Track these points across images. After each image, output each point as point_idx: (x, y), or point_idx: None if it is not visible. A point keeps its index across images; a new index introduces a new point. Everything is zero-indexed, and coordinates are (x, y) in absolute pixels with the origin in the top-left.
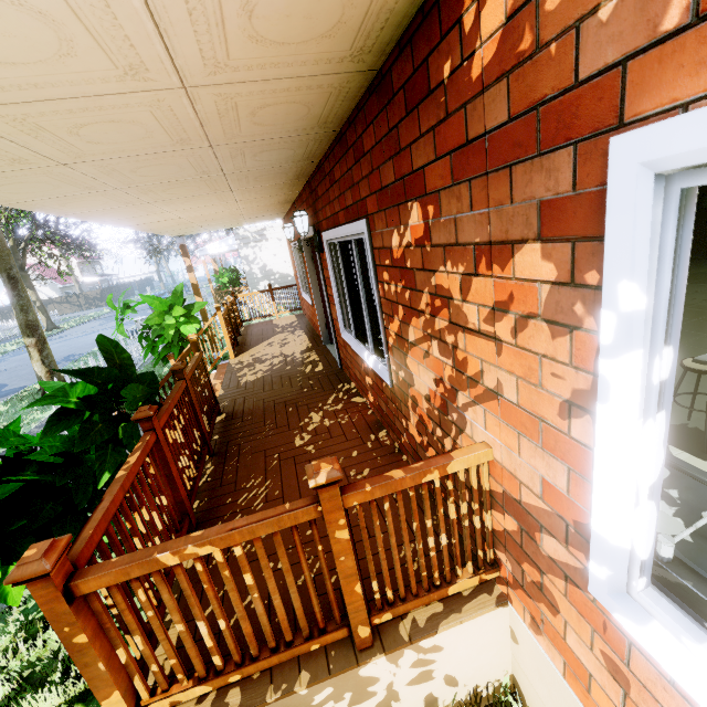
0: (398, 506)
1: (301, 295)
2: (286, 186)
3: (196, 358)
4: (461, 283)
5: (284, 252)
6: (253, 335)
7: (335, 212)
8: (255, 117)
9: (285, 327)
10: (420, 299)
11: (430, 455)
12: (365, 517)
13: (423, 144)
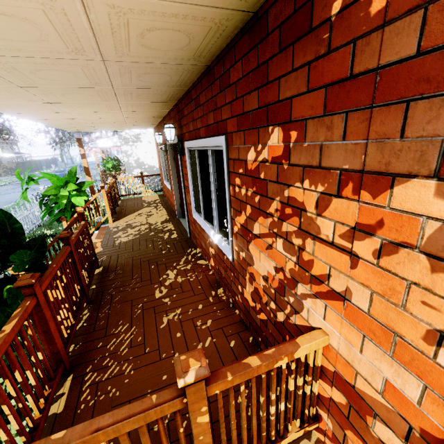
0: (251, 386)
1: (163, 182)
2: (160, 105)
3: (81, 226)
4: (318, 200)
5: (152, 151)
6: (127, 206)
7: (197, 128)
8: (144, 39)
9: (150, 203)
10: (269, 205)
11: (261, 318)
12: (209, 364)
13: (294, 77)
